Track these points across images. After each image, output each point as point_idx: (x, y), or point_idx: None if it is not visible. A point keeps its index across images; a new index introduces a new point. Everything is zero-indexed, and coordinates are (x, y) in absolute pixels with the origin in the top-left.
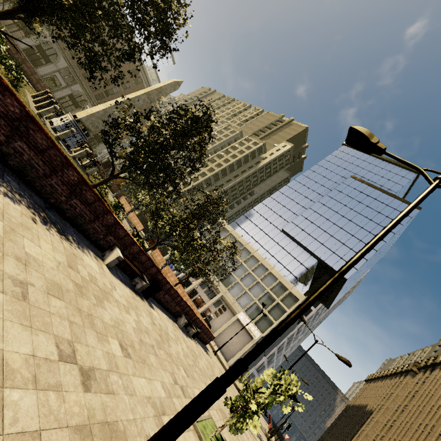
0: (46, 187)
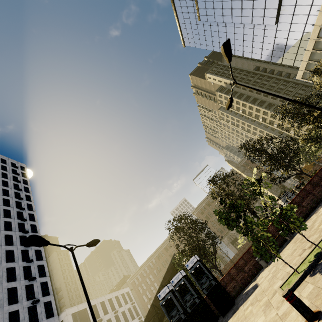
0: (320, 194)
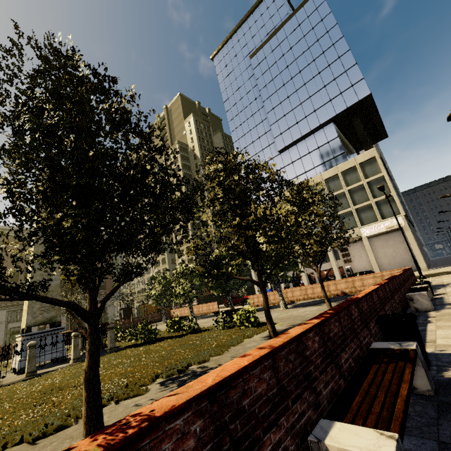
0: None
